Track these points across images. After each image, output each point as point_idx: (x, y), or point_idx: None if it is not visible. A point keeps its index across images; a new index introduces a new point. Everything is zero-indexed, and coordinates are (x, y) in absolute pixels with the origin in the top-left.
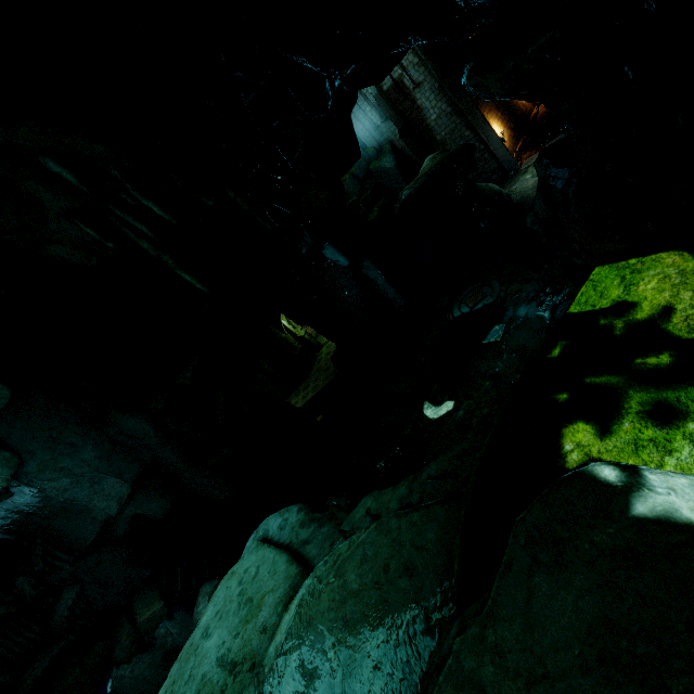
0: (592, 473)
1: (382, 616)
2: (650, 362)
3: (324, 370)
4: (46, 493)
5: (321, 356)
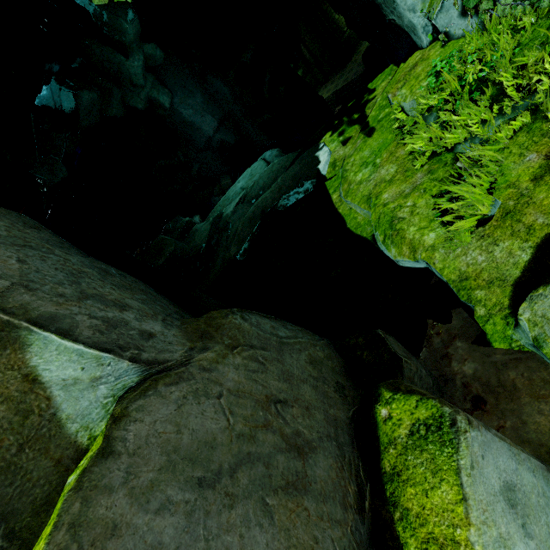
0: (319, 145)
1: (275, 177)
2: (354, 117)
3: (358, 64)
4: (184, 116)
5: (363, 47)
